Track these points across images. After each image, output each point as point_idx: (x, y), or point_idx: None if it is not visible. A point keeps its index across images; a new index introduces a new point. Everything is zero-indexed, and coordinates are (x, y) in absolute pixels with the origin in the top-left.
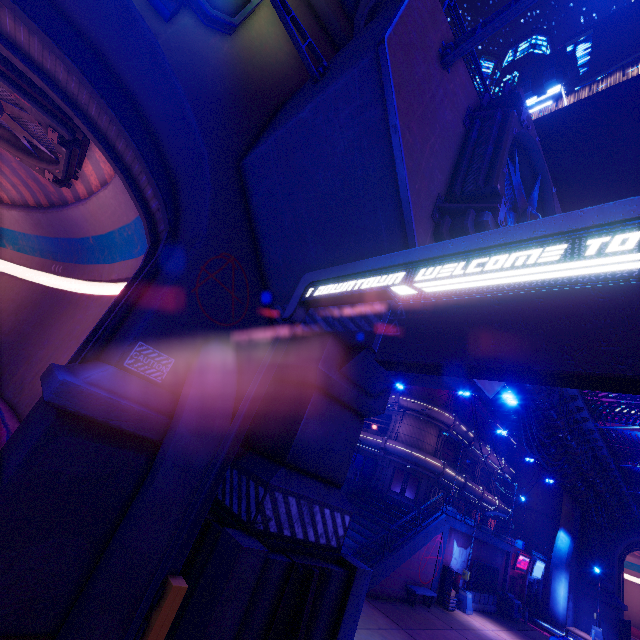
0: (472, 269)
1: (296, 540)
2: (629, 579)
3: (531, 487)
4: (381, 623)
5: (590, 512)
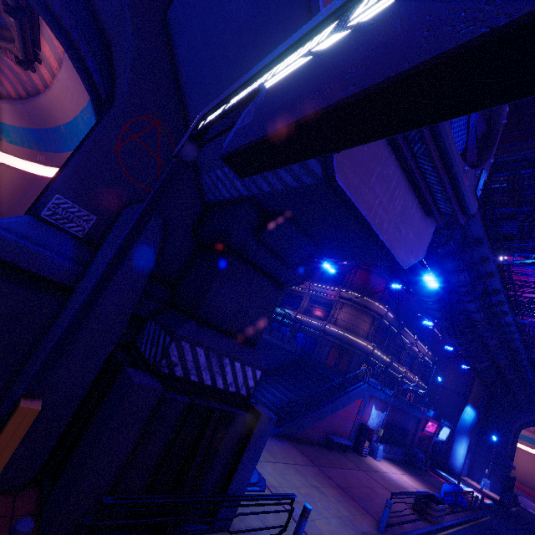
0: (356, 13)
1: (204, 386)
2: (521, 447)
3: (448, 371)
4: (298, 460)
5: (496, 394)
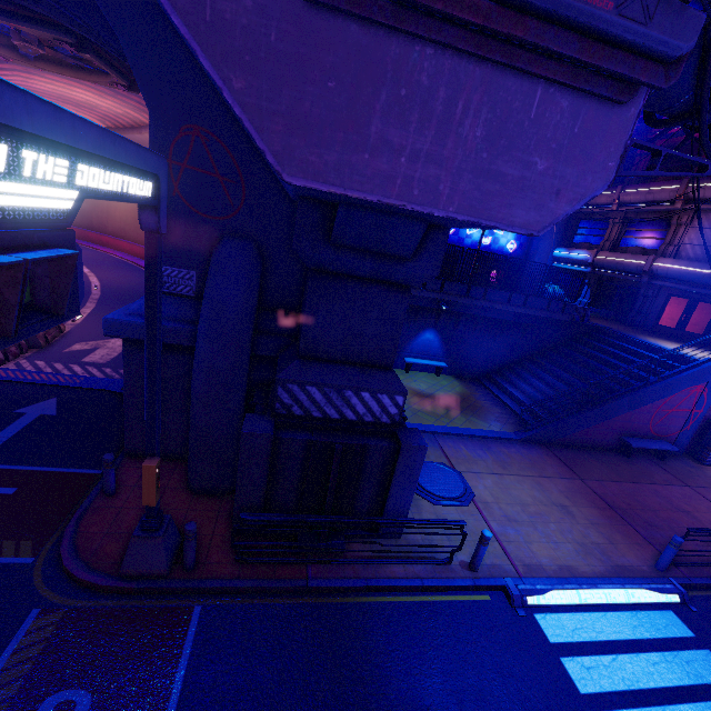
0: None
1: (331, 420)
2: None
3: None
4: (548, 472)
5: None
